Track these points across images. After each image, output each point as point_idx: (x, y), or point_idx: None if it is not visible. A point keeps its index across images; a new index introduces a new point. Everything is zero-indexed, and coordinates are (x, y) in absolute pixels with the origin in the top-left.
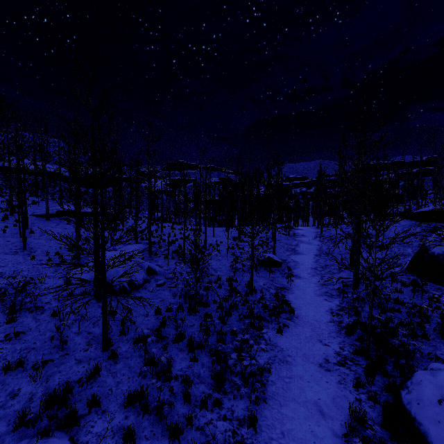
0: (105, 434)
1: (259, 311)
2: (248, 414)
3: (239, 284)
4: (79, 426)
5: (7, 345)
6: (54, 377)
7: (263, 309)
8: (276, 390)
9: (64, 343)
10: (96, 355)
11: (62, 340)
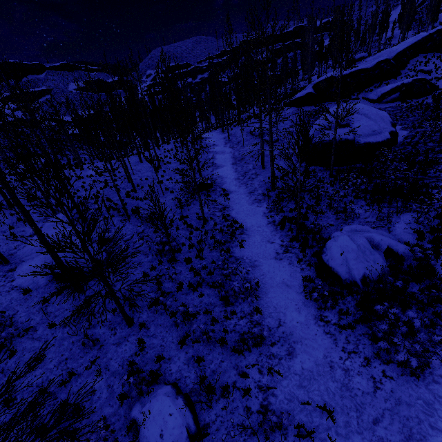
0: (182, 368)
1: (225, 239)
2: (253, 309)
3: (191, 219)
4: (162, 375)
5: (37, 372)
6: (111, 364)
7: (222, 234)
8: (259, 286)
9: (97, 341)
10: (127, 332)
11: (94, 340)
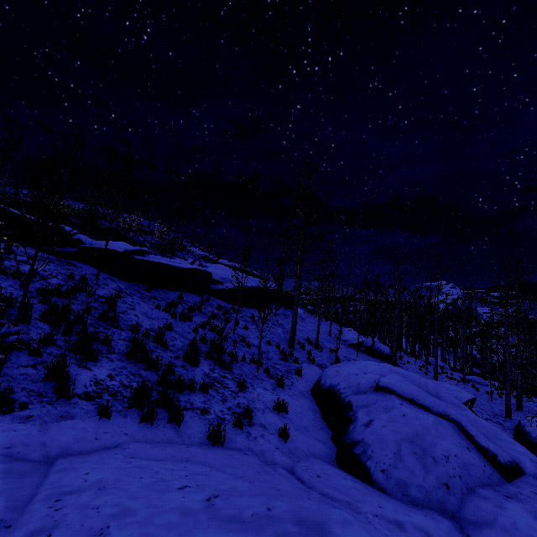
0: None
1: None
2: None
3: None
4: None
5: None
6: None
7: None
8: None
9: None
10: None
11: None
